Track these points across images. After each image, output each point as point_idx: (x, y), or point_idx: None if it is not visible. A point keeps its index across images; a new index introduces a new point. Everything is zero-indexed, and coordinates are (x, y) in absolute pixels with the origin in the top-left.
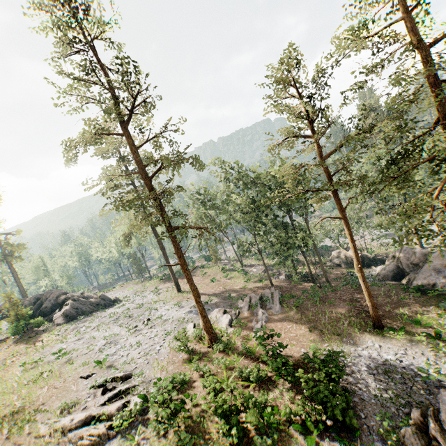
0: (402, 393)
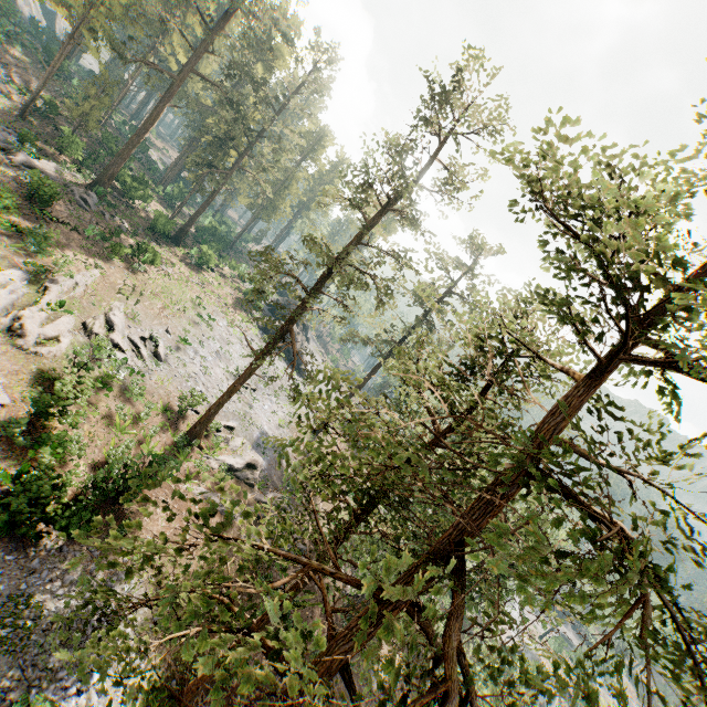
0: (20, 644)
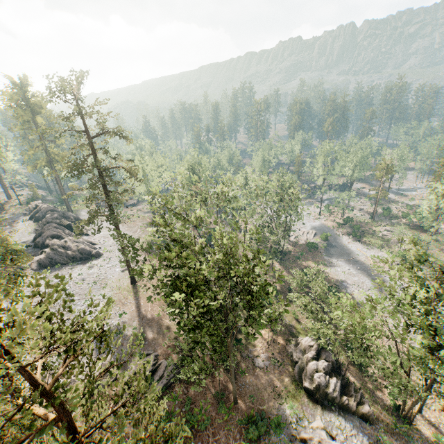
0: None
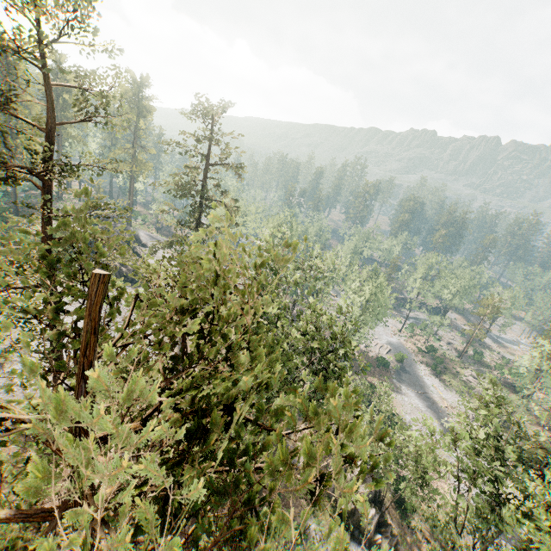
0: None
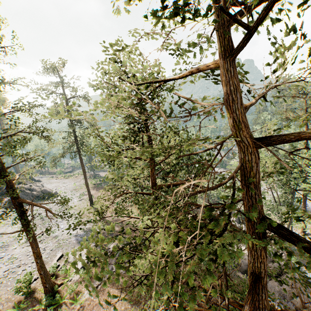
0: None
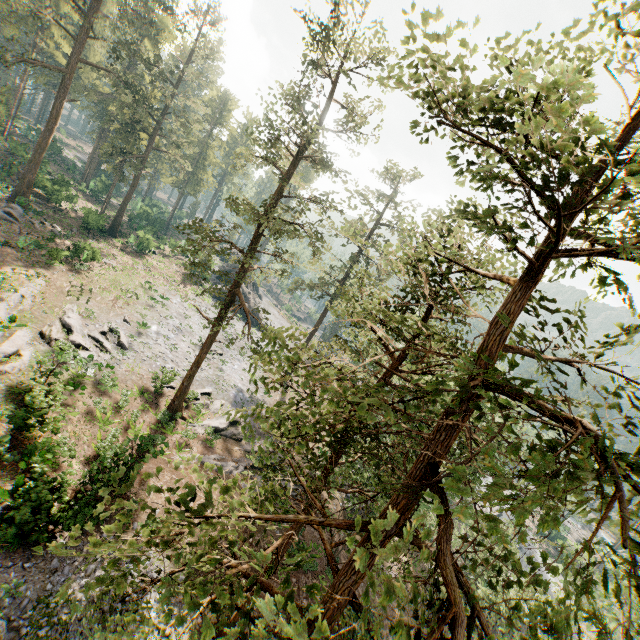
0: (59, 637)
